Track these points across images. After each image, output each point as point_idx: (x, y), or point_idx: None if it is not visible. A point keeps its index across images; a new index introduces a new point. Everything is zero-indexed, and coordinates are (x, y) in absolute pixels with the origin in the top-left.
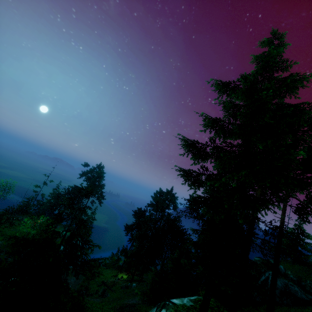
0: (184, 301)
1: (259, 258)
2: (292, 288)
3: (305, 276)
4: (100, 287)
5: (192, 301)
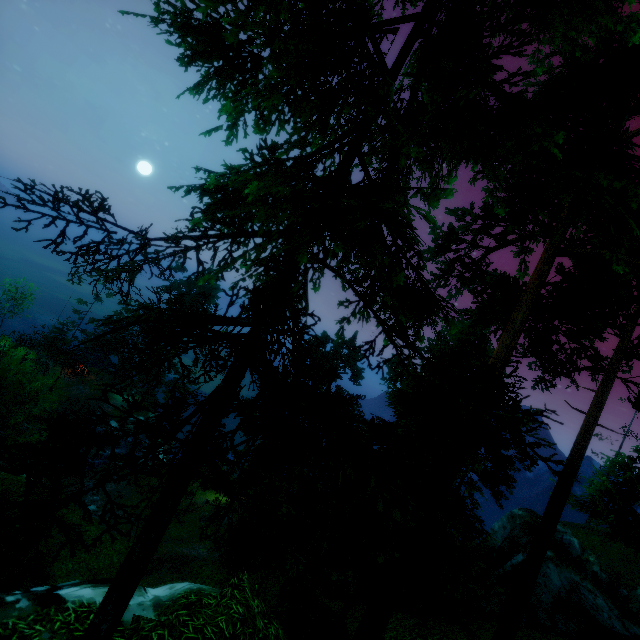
0: (136, 596)
1: (528, 511)
2: (589, 598)
3: (634, 575)
4: None
5: (162, 601)
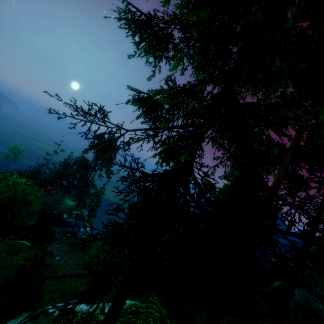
0: (106, 308)
1: None
2: (315, 304)
3: None
4: (91, 259)
5: None
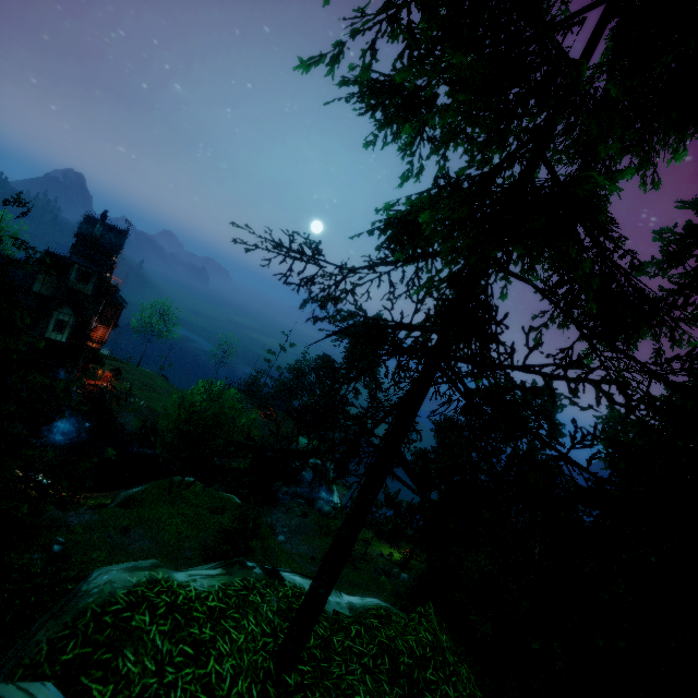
0: (334, 595)
1: None
2: None
3: None
4: None
5: (356, 606)
